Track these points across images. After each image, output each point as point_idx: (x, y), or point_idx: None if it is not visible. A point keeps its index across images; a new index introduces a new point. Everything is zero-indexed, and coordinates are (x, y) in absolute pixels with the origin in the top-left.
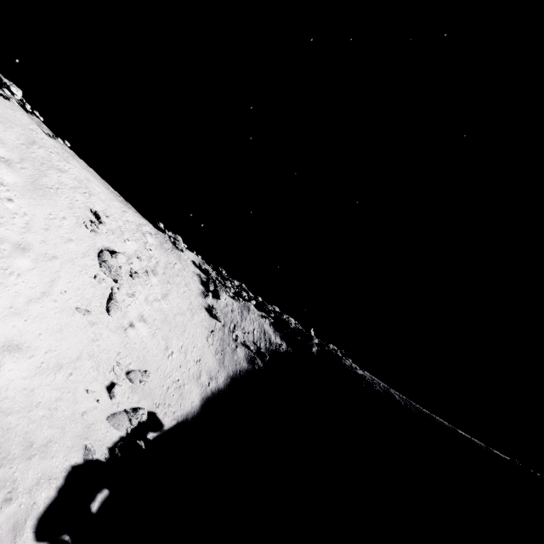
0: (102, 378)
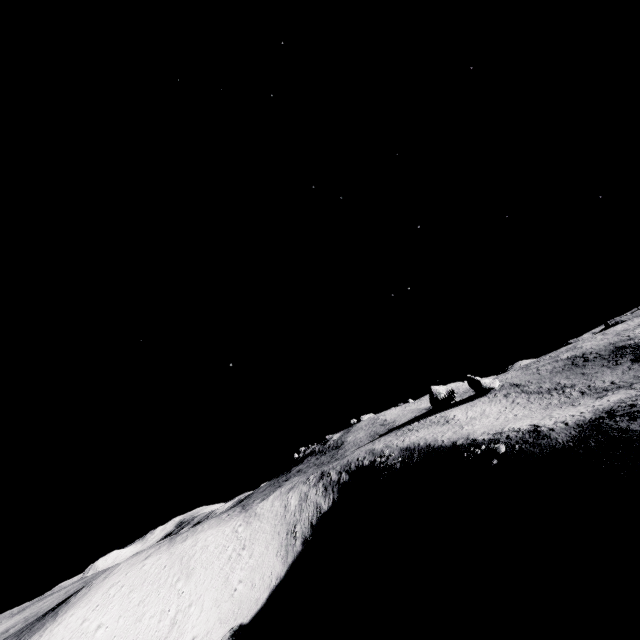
0: (223, 624)
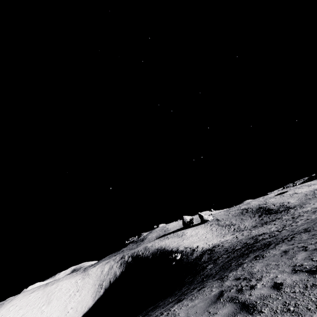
0: None
